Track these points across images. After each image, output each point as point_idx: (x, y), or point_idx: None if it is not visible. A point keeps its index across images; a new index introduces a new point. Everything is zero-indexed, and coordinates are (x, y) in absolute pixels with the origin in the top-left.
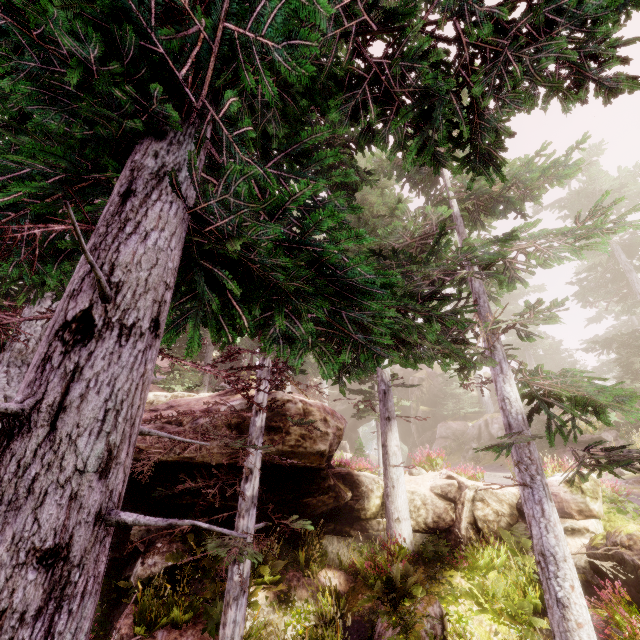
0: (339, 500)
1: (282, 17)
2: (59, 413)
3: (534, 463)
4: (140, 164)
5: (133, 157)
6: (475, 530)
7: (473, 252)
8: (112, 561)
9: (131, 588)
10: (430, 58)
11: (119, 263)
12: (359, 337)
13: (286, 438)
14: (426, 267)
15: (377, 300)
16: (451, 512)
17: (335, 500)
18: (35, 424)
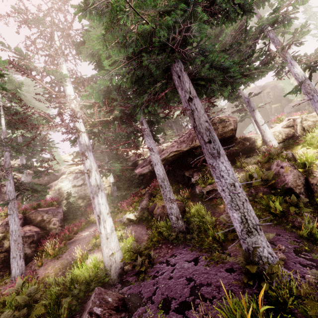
0: (244, 145)
1: (197, 29)
2: (196, 109)
3: (312, 90)
4: (176, 70)
5: (173, 70)
6: (304, 131)
7: (262, 25)
8: (184, 184)
9: (194, 184)
10: (223, 2)
11: (187, 88)
12: (231, 80)
13: (218, 130)
14: (245, 44)
15: (233, 68)
16: (292, 130)
17: (243, 145)
18: (195, 111)
